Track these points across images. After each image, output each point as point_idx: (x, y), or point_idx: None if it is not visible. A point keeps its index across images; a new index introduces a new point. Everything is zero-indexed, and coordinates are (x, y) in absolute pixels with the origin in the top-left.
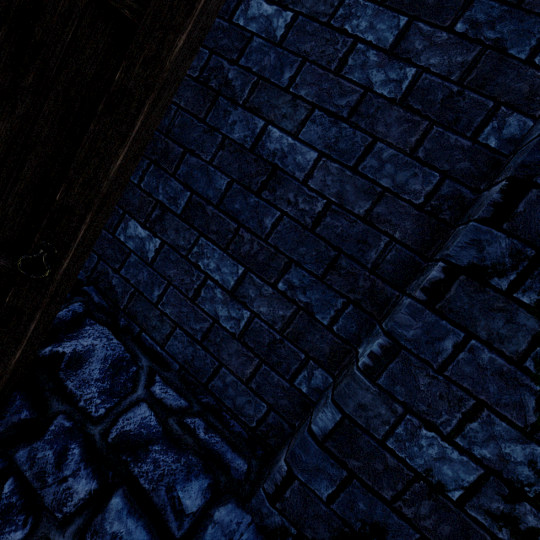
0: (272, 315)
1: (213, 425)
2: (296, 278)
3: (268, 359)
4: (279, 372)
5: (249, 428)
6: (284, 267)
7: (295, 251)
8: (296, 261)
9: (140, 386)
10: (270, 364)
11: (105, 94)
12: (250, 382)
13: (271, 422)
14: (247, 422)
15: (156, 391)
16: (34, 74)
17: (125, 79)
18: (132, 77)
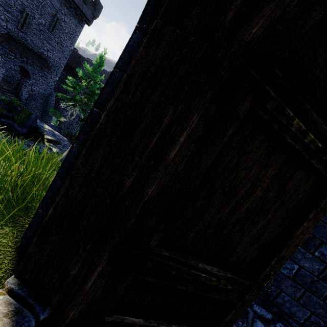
0: (311, 267)
1: (285, 325)
2: (325, 250)
3: (310, 289)
4: (317, 296)
5: (299, 323)
6: (318, 245)
7: (324, 237)
8: (325, 242)
9: (249, 308)
10: (311, 291)
11: (314, 211)
12: (299, 300)
13: (312, 320)
14: (298, 320)
15: (257, 310)
16: (279, 202)
17: (324, 205)
18: (326, 203)
